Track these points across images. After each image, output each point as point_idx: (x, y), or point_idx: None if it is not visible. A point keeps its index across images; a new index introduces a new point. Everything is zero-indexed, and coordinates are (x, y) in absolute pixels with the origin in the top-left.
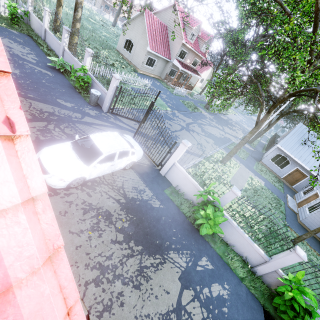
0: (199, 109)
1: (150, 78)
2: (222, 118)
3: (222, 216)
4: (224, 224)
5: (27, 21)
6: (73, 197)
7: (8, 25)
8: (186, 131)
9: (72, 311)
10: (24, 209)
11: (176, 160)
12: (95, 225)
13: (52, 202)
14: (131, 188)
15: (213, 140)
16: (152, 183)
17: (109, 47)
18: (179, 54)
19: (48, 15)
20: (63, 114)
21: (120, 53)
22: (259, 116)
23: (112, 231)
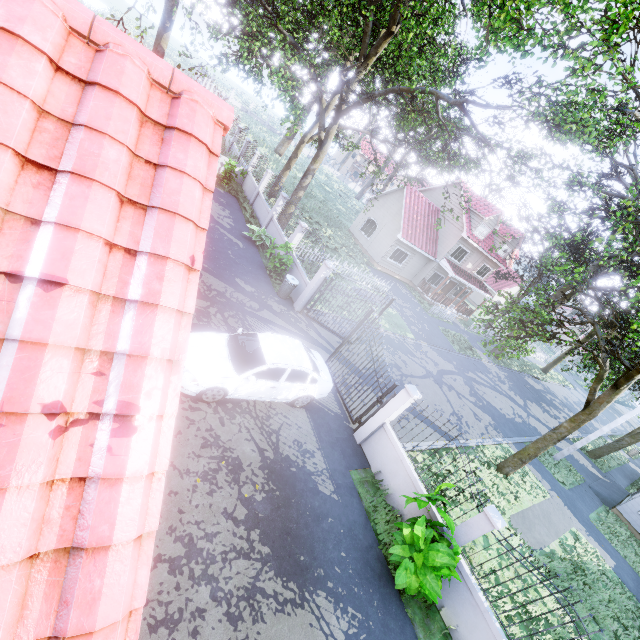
0: (476, 352)
1: (391, 280)
2: (529, 384)
3: (458, 570)
4: (459, 594)
5: (241, 181)
6: (198, 415)
7: (217, 183)
8: (435, 382)
9: (167, 422)
10: (176, 316)
11: (387, 418)
12: (211, 472)
13: None
14: (291, 439)
15: (493, 419)
16: (332, 448)
17: (338, 225)
18: (453, 253)
19: (268, 178)
20: (236, 299)
21: (353, 235)
22: (593, 389)
23: (233, 495)
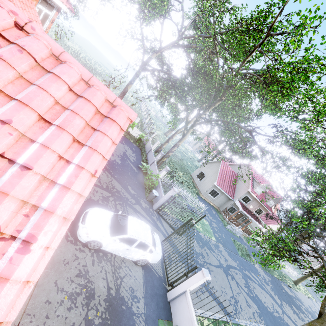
0: (252, 258)
1: (208, 205)
2: (285, 290)
3: None
4: None
5: (145, 143)
6: (82, 255)
7: (134, 142)
8: (224, 272)
9: (49, 251)
10: (77, 196)
11: (188, 287)
12: (75, 294)
13: (67, 247)
14: (129, 286)
15: (258, 308)
16: (151, 299)
17: (186, 171)
18: (243, 198)
19: (157, 144)
20: (124, 195)
21: (192, 178)
22: (323, 304)
23: (82, 315)
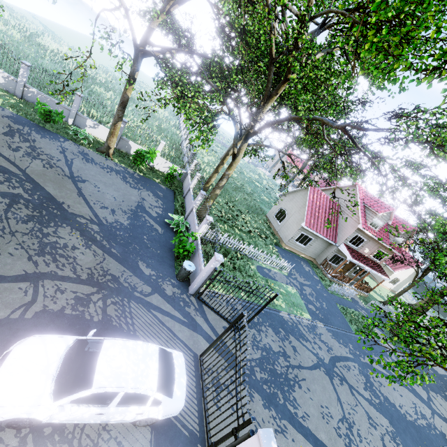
0: (374, 331)
1: (296, 258)
2: (432, 369)
3: None
4: None
5: (183, 180)
6: None
7: (162, 181)
8: (325, 374)
9: None
10: None
11: None
12: None
13: None
14: None
15: (391, 424)
16: None
17: (257, 212)
18: (351, 239)
19: (197, 179)
20: (128, 283)
21: (269, 220)
22: None
23: None
